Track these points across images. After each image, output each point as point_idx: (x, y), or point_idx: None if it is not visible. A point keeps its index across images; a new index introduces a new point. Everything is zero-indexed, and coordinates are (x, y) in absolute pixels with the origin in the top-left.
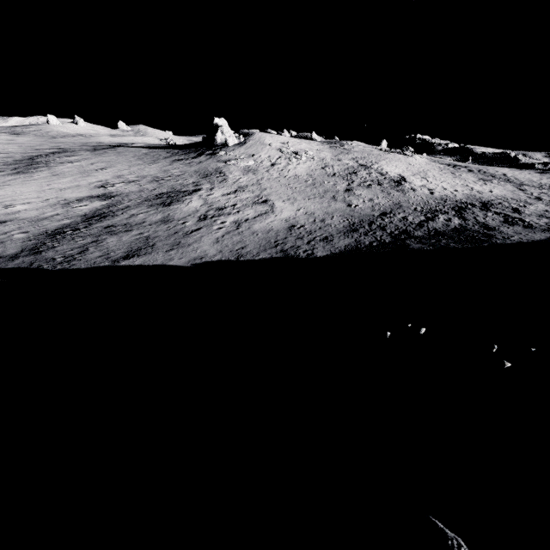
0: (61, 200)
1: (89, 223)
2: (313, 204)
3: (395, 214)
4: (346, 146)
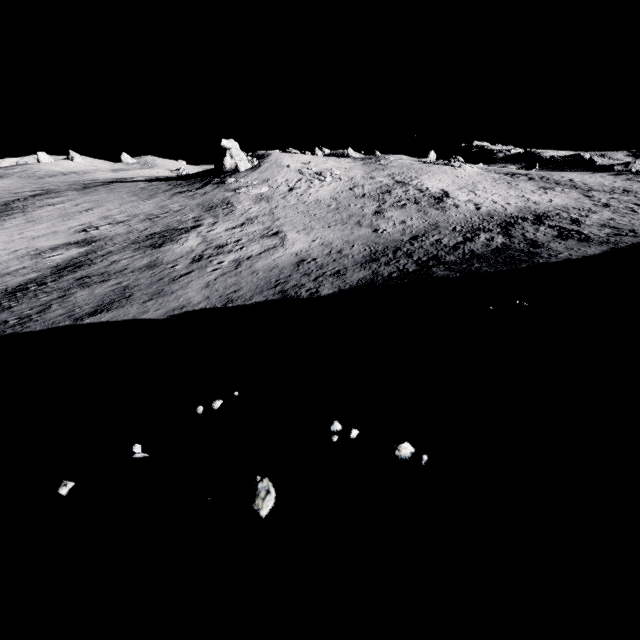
0: (31, 251)
1: (60, 276)
2: (332, 233)
3: (428, 237)
4: (383, 161)
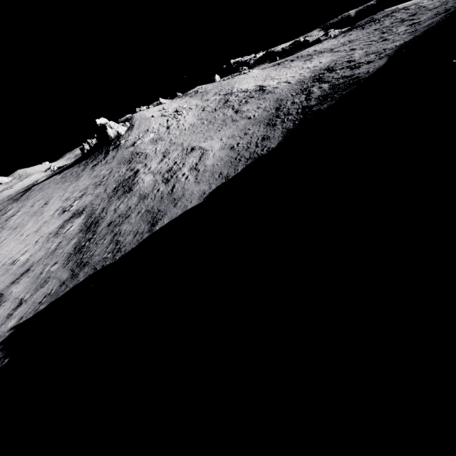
0: (48, 235)
1: (93, 231)
2: (226, 132)
3: (285, 104)
4: (200, 90)
